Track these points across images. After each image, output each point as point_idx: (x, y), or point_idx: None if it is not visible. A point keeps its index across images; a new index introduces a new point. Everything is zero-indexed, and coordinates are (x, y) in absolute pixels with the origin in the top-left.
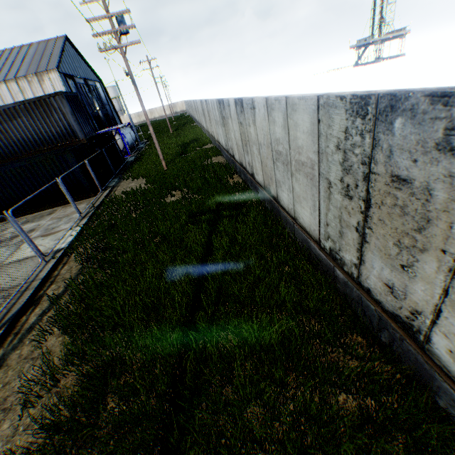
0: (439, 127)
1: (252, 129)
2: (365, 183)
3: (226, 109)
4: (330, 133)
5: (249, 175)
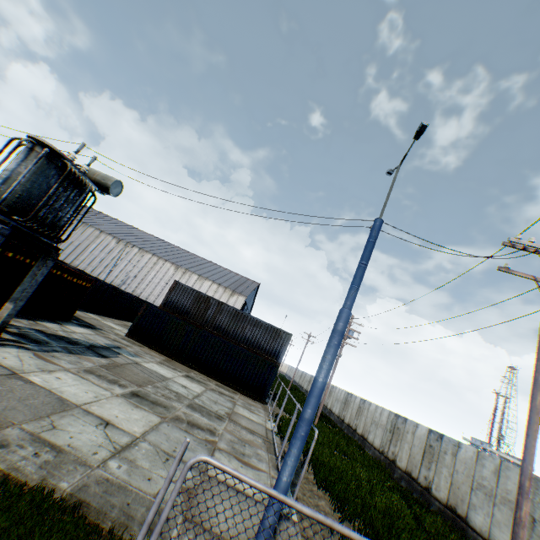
0: None
1: (448, 456)
2: None
3: (408, 425)
4: (536, 491)
5: (420, 486)
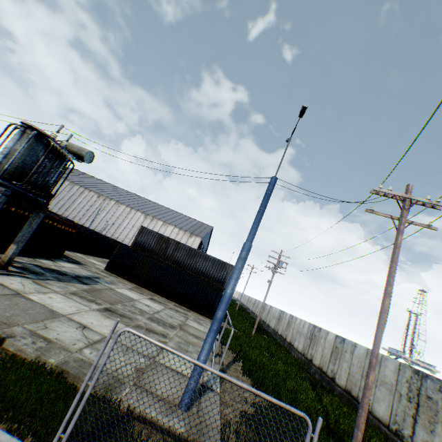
0: (437, 385)
1: (348, 354)
2: (416, 396)
3: (322, 333)
4: (403, 375)
5: (328, 377)
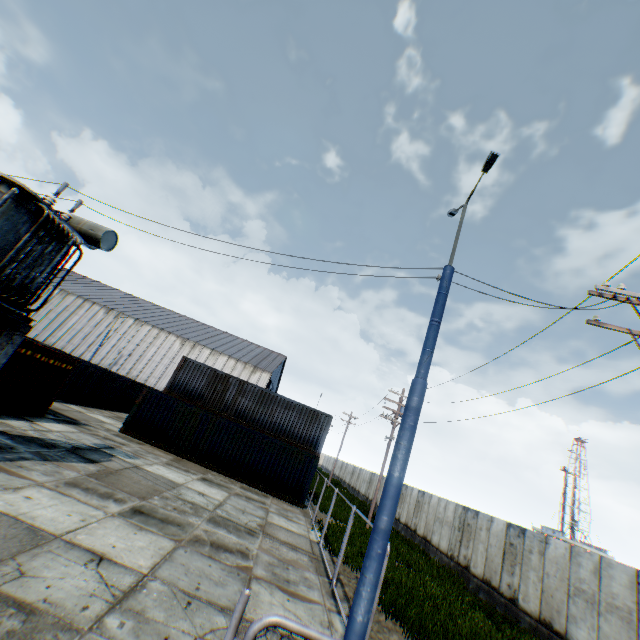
0: None
1: (535, 556)
2: None
3: (480, 520)
4: None
5: (504, 597)
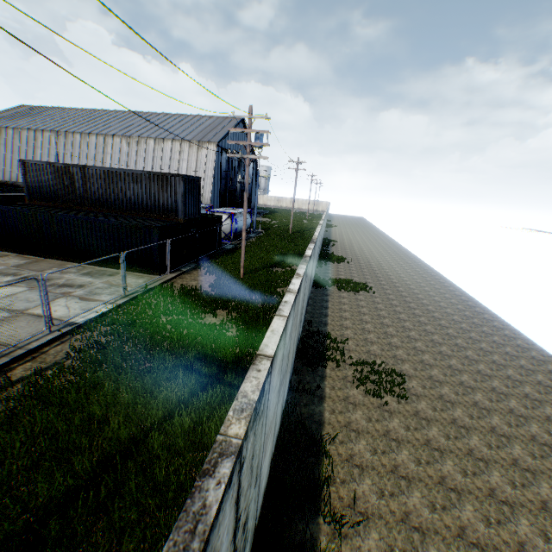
0: None
1: None
2: None
3: None
4: None
5: None
